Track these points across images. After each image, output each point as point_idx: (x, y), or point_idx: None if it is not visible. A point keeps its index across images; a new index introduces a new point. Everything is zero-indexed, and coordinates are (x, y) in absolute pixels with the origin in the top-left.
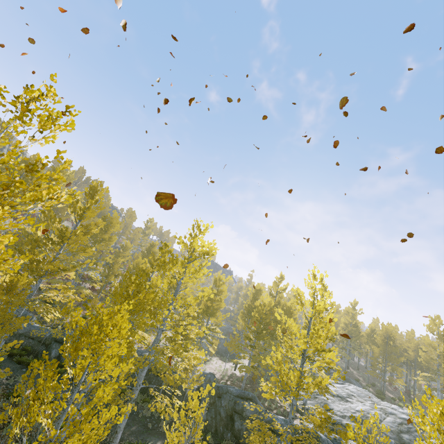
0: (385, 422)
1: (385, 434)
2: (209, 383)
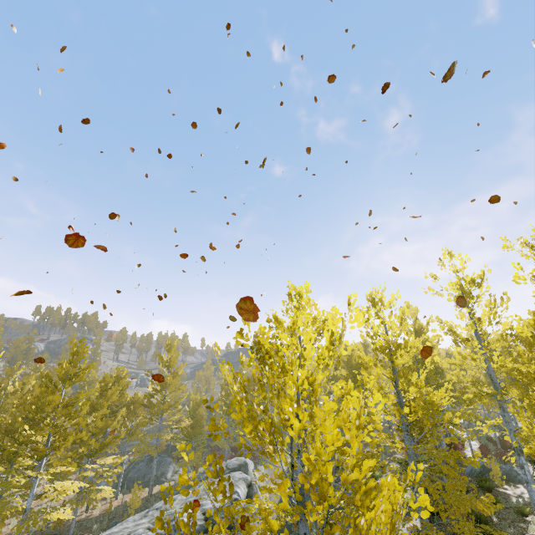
0: None
1: None
2: None
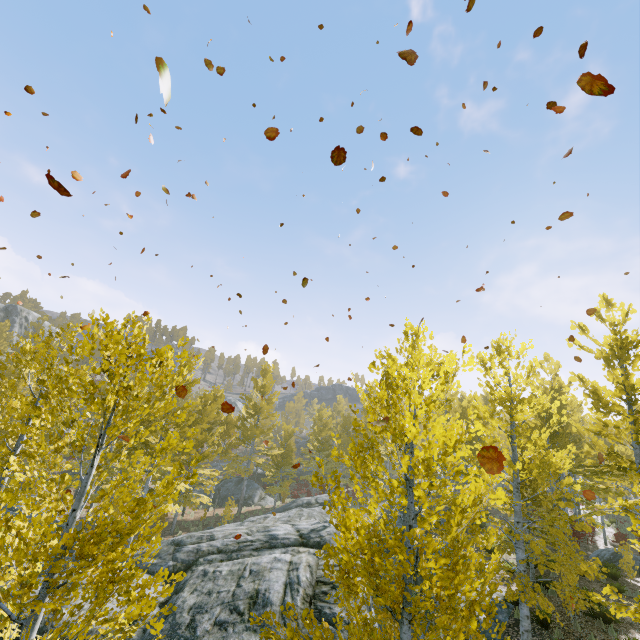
0: (212, 542)
1: (173, 556)
2: None
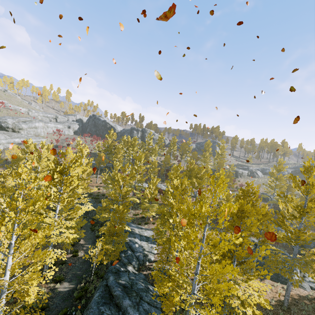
0: None
1: None
2: (109, 267)
